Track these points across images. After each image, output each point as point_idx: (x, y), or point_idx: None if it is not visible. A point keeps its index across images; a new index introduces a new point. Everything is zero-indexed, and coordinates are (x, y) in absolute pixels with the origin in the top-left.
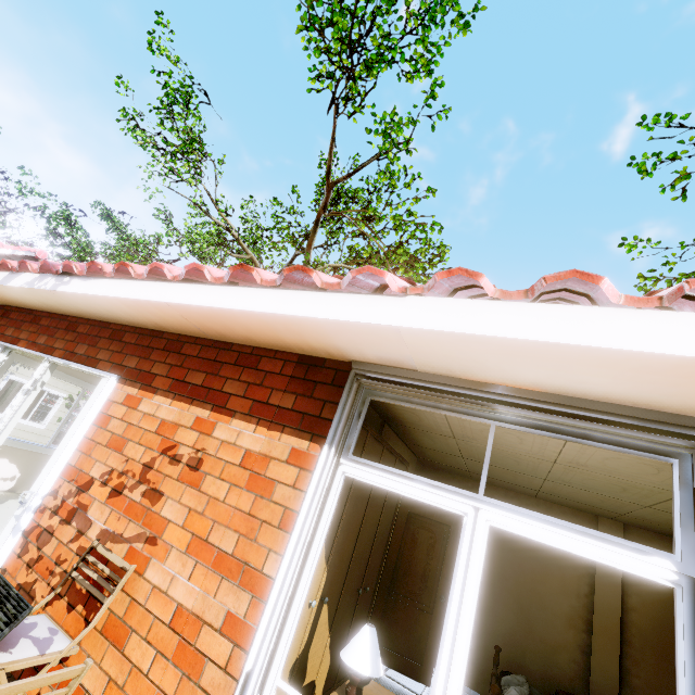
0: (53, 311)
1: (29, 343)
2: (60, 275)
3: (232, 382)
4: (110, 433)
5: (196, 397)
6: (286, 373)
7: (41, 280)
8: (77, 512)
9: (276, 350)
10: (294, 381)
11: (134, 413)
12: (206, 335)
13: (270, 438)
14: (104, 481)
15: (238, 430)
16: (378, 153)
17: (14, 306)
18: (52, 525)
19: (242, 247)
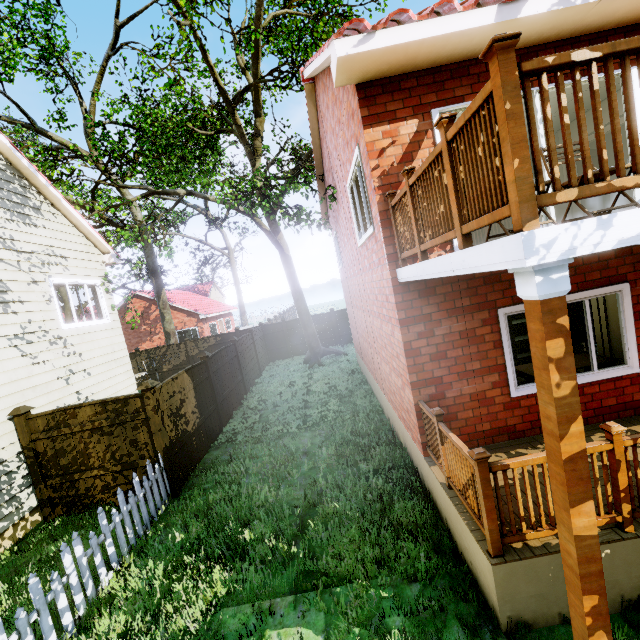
0: None
1: None
2: None
3: None
4: None
5: None
6: None
7: None
8: None
9: None
10: None
11: None
12: None
13: None
14: None
15: None
16: None
17: (393, 76)
18: None
19: (178, 5)
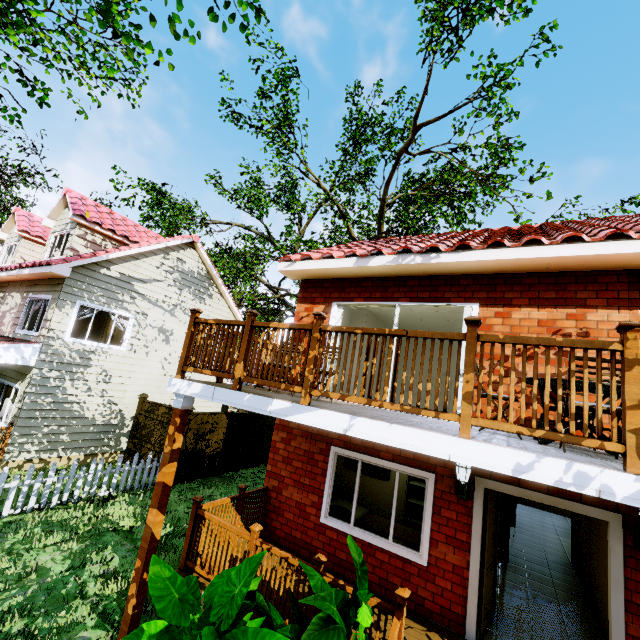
0: (374, 276)
1: (366, 299)
2: (422, 253)
3: (582, 292)
4: (499, 333)
5: (557, 304)
6: (622, 281)
7: (405, 259)
8: (509, 371)
9: (605, 270)
10: (632, 284)
11: (510, 320)
12: (546, 270)
13: (633, 314)
14: (517, 355)
15: (605, 314)
16: (474, 94)
17: (320, 279)
18: (494, 380)
19: (329, 196)
